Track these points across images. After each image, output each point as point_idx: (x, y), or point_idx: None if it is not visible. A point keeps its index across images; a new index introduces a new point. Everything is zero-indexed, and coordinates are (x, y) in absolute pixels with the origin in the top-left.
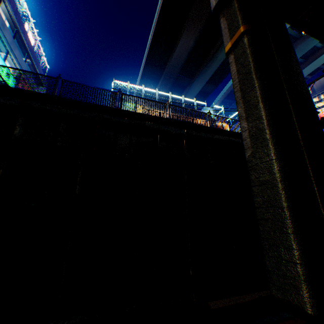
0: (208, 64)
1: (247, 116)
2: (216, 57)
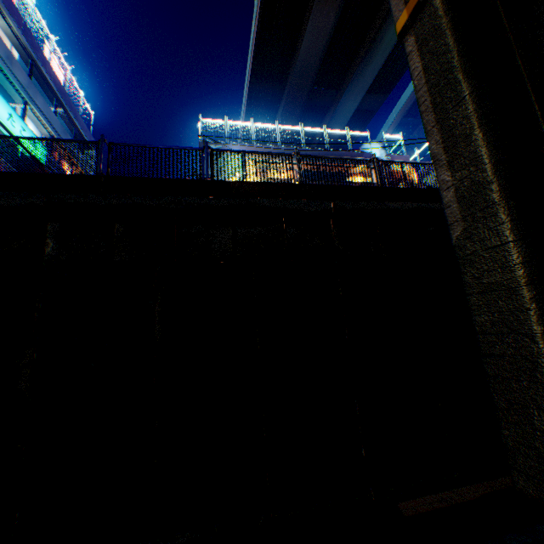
0: (367, 55)
1: (450, 159)
2: (381, 40)
